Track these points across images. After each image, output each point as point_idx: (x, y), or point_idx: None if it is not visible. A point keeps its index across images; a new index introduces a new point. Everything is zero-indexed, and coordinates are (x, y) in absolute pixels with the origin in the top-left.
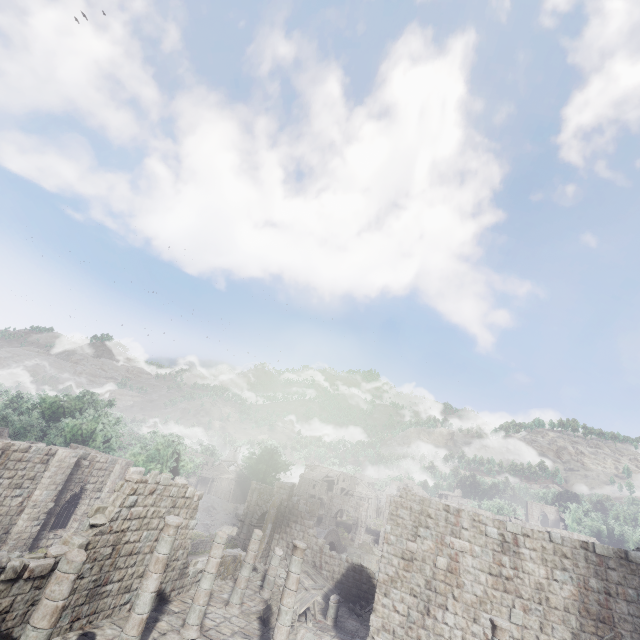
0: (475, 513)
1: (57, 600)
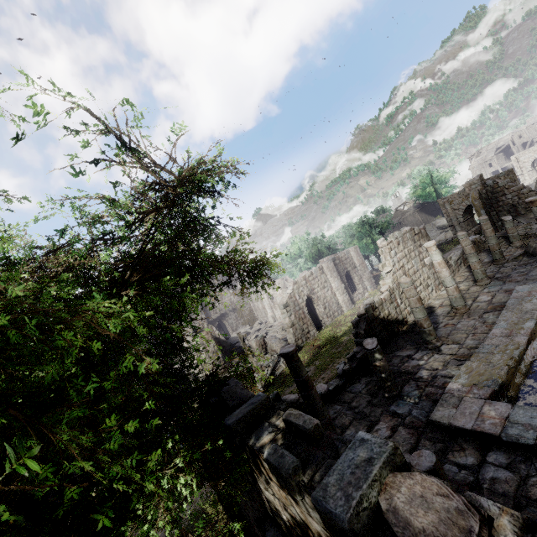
0: None
1: (415, 296)
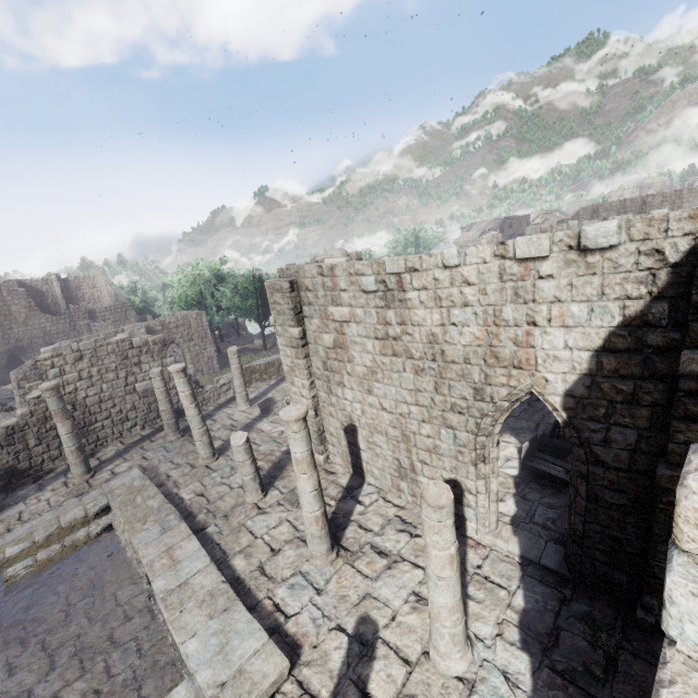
0: (349, 264)
1: None
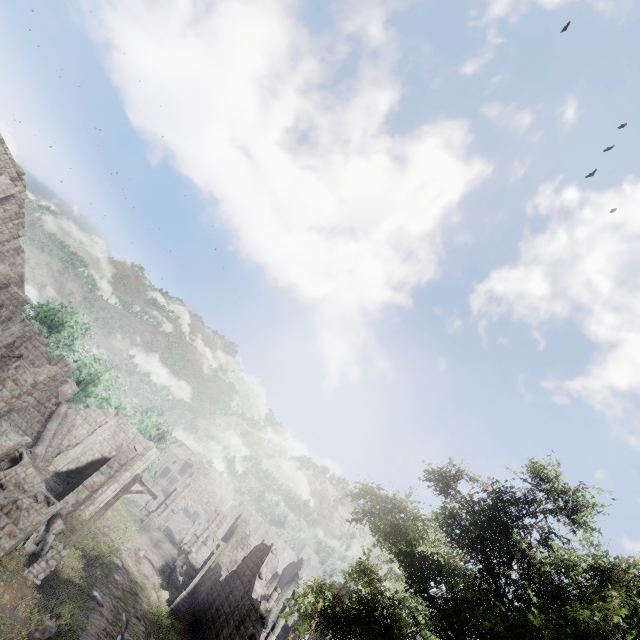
0: None
1: None
